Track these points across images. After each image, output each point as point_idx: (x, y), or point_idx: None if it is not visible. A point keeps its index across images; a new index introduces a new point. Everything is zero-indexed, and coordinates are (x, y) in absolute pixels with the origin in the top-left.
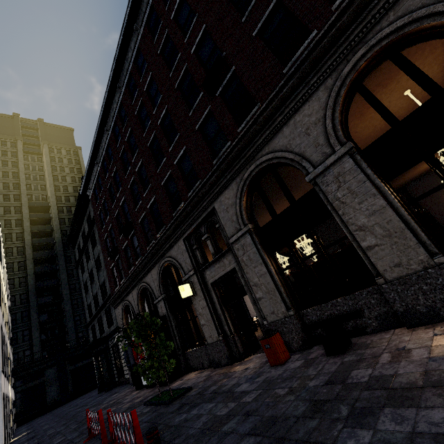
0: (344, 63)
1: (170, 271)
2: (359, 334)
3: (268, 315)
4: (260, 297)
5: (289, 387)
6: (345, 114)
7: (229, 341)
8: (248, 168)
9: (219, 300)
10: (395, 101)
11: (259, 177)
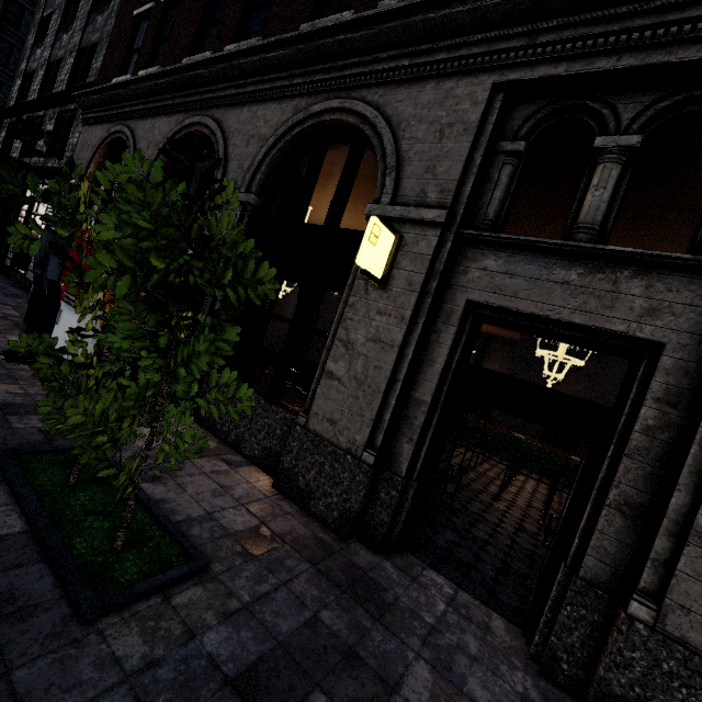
0: None
1: (322, 153)
2: None
3: (696, 616)
4: None
5: None
6: None
7: (383, 483)
8: None
9: (450, 367)
10: None
11: None
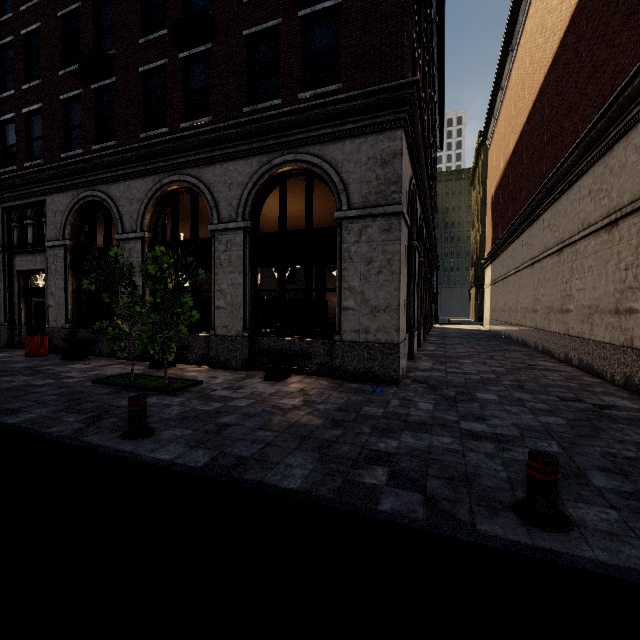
0: (168, 174)
1: None
2: (100, 356)
3: (52, 321)
4: (52, 305)
5: (7, 365)
6: (161, 208)
7: (14, 330)
8: (86, 190)
9: (21, 290)
10: (274, 206)
11: (97, 205)
